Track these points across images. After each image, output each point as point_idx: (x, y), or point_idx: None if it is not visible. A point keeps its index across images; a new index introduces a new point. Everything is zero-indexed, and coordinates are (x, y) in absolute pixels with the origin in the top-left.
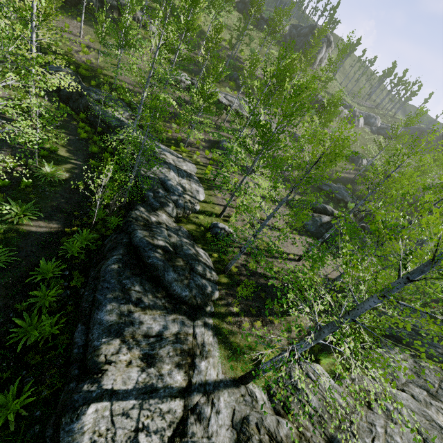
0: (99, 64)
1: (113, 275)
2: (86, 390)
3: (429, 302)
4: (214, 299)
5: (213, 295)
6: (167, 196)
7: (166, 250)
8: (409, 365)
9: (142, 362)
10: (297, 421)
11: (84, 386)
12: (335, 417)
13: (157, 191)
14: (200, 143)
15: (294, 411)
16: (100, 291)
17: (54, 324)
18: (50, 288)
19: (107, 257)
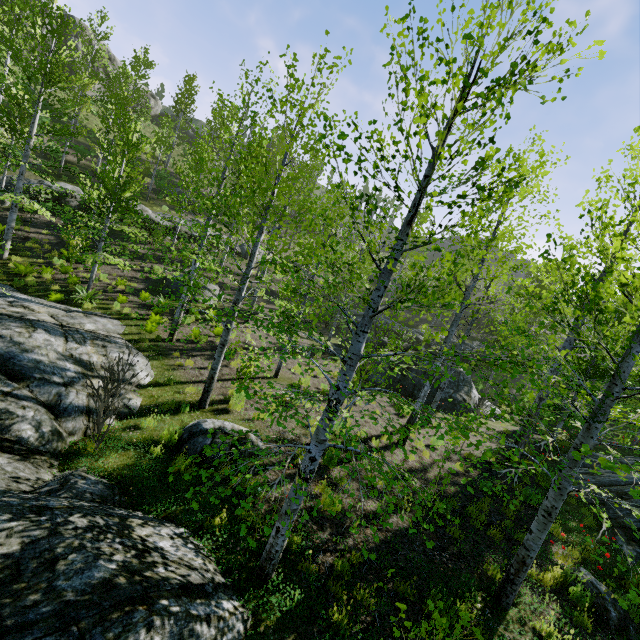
0: None
1: None
2: None
3: None
4: None
5: None
6: (13, 392)
7: None
8: None
9: None
10: None
11: None
12: None
13: None
14: (126, 285)
15: None
16: None
17: None
18: None
19: None
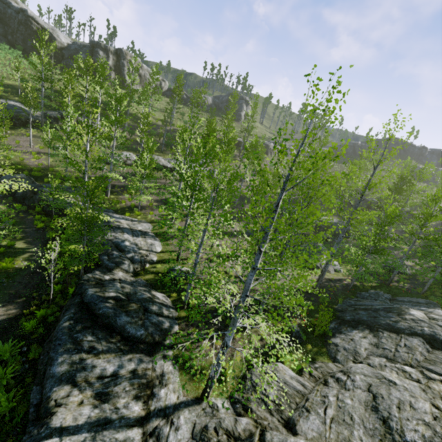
0: (50, 164)
1: (64, 331)
2: (35, 432)
3: (389, 283)
4: (174, 332)
5: (172, 330)
6: (121, 255)
7: (118, 299)
8: (369, 341)
9: (96, 400)
10: (256, 415)
11: (33, 430)
12: (292, 401)
13: (111, 253)
14: (153, 204)
15: (253, 408)
16: (51, 349)
17: (12, 400)
18: (8, 367)
19: (60, 319)
